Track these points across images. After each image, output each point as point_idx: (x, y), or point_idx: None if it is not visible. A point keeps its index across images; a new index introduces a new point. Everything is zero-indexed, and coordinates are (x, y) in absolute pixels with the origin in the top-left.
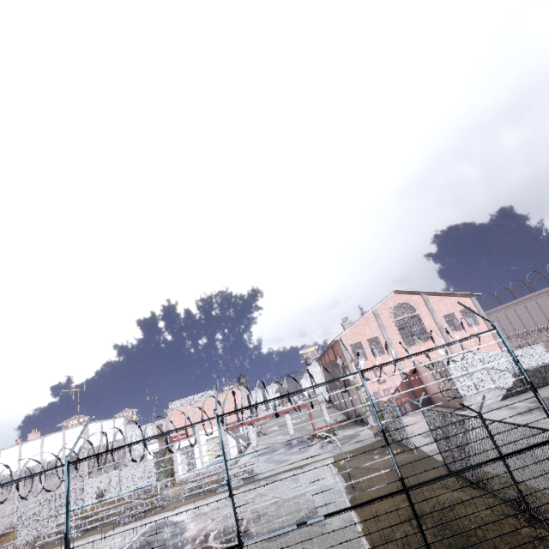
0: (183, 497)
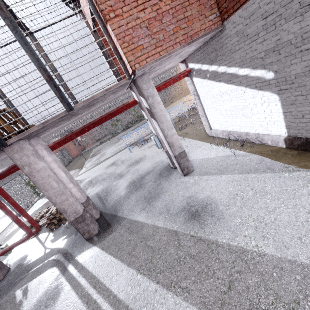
0: (176, 116)
